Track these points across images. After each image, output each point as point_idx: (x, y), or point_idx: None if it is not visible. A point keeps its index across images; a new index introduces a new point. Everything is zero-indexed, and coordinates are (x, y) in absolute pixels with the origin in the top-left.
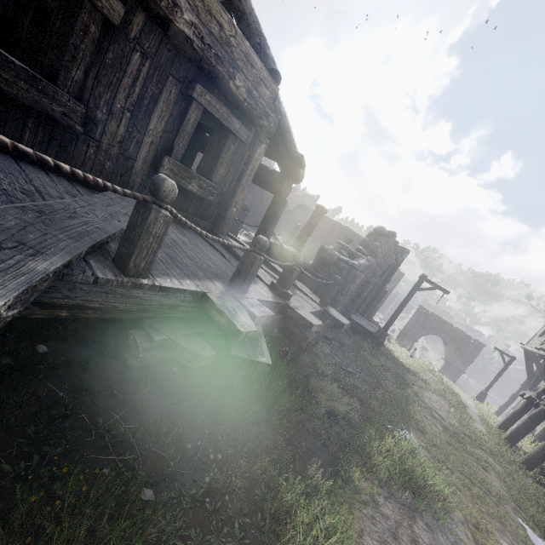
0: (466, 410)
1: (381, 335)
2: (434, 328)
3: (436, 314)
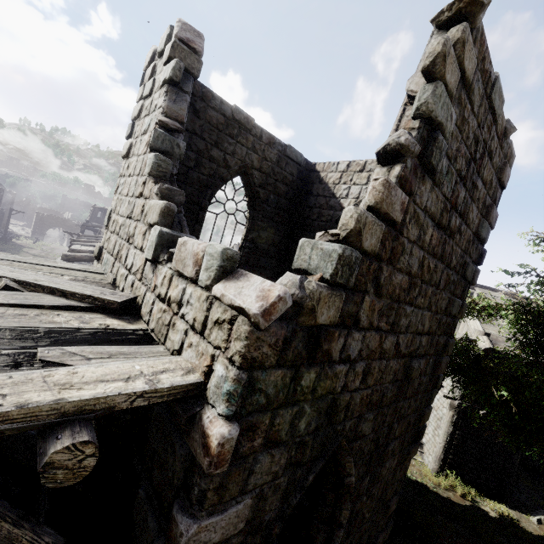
0: (53, 251)
1: (5, 237)
2: (53, 223)
3: (50, 215)
